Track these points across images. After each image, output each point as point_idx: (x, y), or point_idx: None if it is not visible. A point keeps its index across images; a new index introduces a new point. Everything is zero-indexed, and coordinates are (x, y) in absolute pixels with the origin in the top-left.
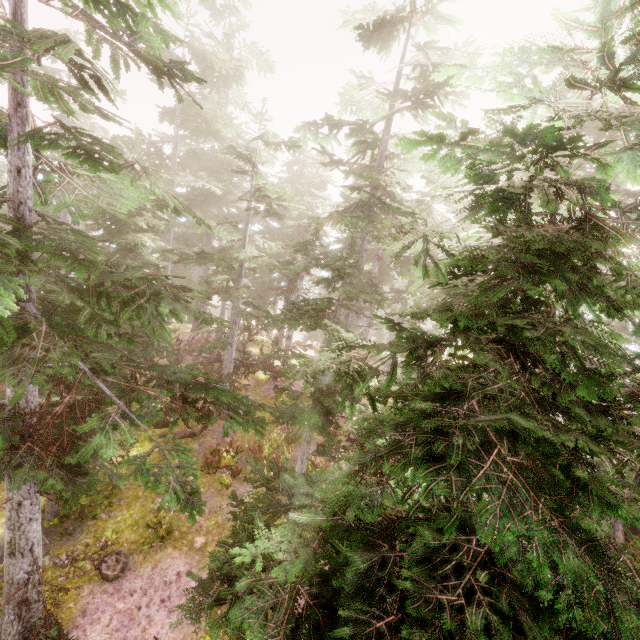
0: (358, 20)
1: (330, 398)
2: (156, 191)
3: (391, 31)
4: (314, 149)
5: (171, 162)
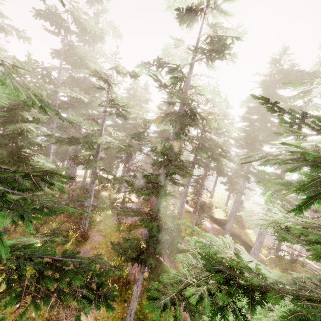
0: (176, 7)
1: (161, 246)
2: (5, 83)
3: (194, 15)
4: (150, 76)
5: (56, 80)
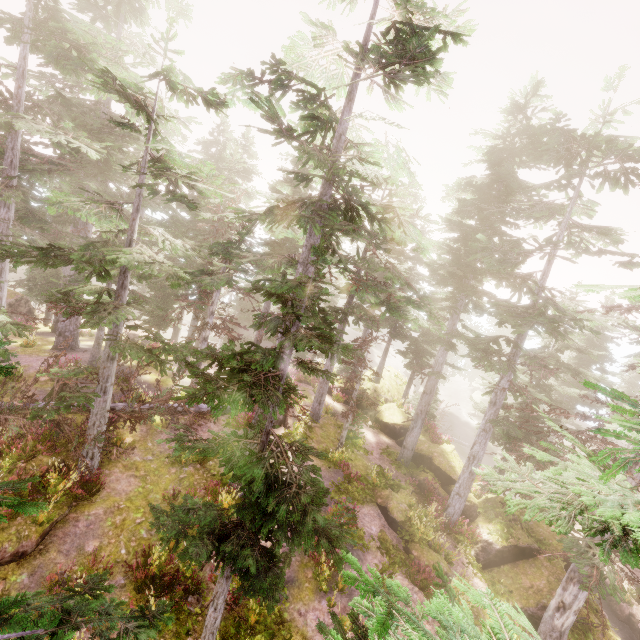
0: None
1: (272, 521)
2: None
3: None
4: (253, 102)
5: (12, 98)
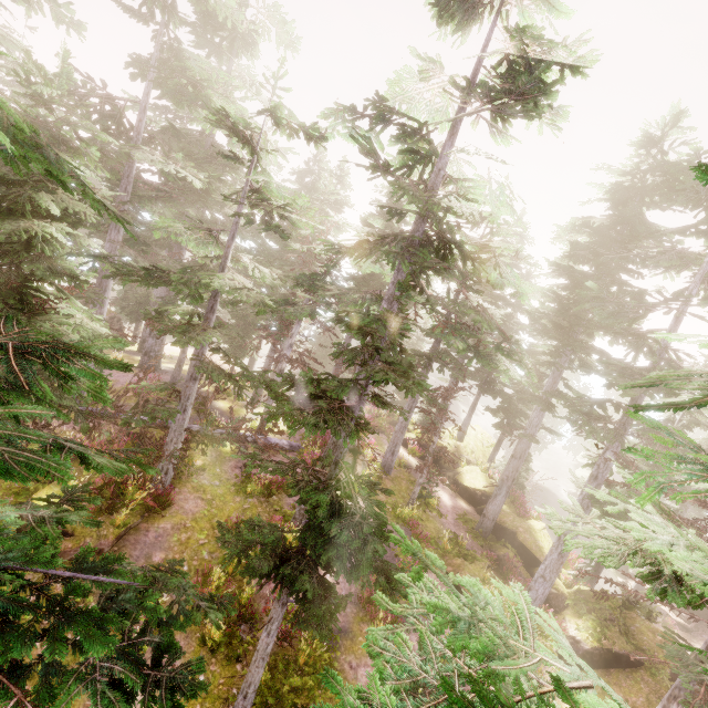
0: None
1: (333, 551)
2: None
3: (477, 4)
4: (353, 139)
5: (133, 130)
